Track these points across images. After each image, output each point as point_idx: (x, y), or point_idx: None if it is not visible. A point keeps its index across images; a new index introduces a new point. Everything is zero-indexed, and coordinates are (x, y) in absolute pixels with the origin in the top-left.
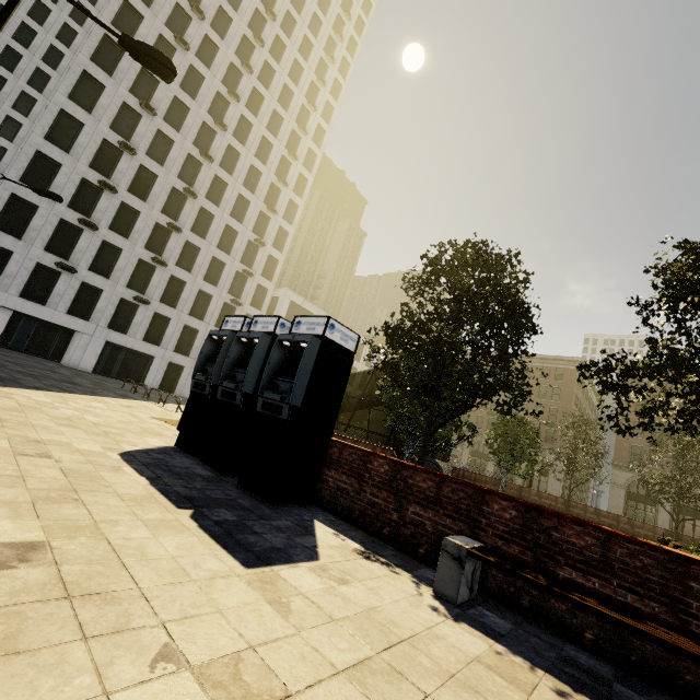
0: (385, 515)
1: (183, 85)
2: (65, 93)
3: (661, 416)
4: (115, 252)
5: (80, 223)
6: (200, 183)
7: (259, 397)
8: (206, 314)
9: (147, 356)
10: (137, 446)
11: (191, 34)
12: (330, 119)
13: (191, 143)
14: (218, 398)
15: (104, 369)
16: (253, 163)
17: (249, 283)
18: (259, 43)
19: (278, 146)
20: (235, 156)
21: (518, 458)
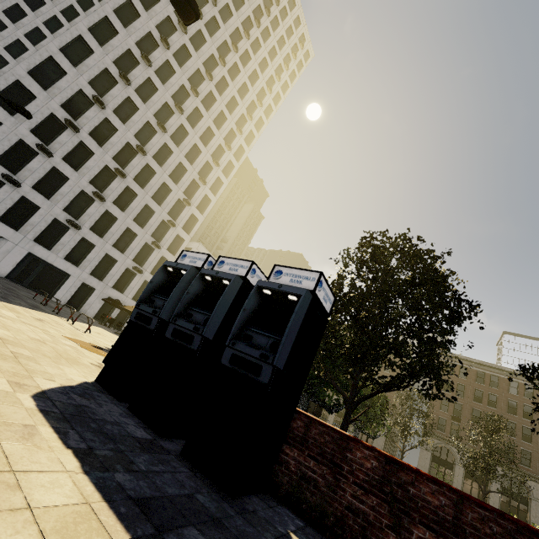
0: (376, 533)
1: (157, 72)
2: (58, 45)
3: (461, 397)
4: (62, 179)
5: (37, 147)
6: (151, 145)
7: (228, 347)
8: (127, 248)
9: (63, 273)
10: (54, 381)
11: (174, 40)
12: (260, 130)
13: (152, 114)
14: (166, 336)
15: (18, 276)
16: (196, 143)
17: (171, 232)
18: (222, 63)
19: (218, 136)
20: (184, 134)
21: (372, 420)
